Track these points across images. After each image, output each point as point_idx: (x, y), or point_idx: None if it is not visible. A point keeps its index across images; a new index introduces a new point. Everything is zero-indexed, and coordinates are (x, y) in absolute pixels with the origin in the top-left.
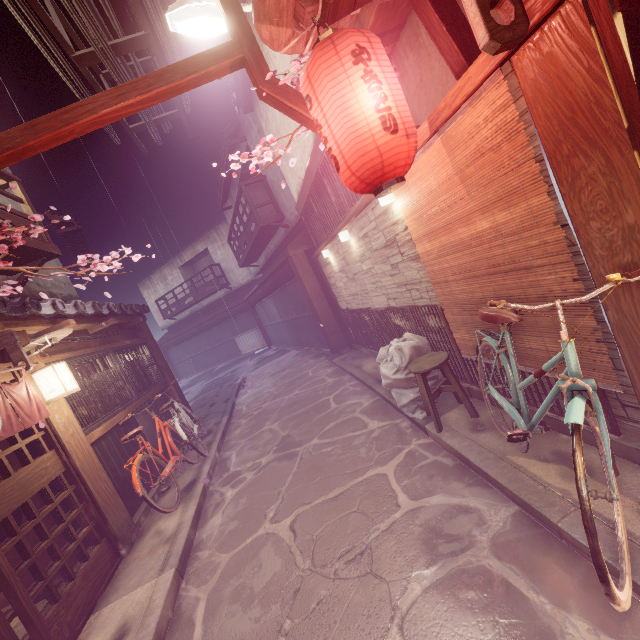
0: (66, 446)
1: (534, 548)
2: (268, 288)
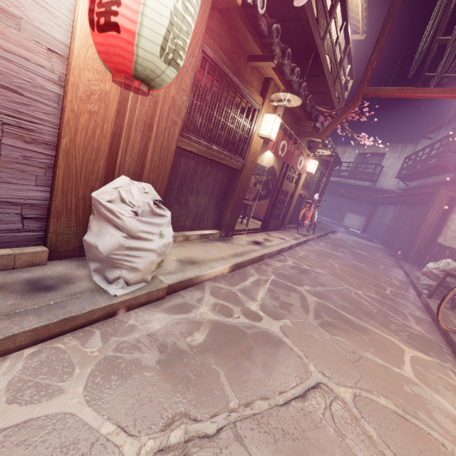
0: (298, 187)
1: (424, 322)
2: (401, 200)
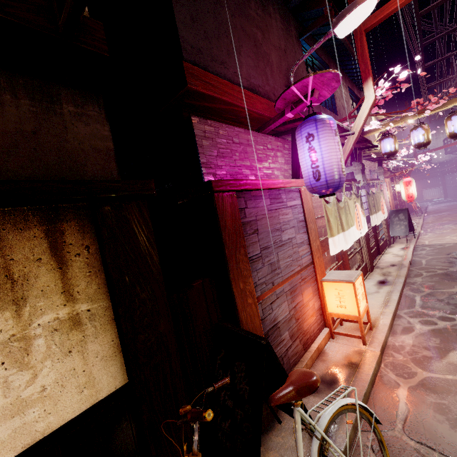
0: None
1: None
2: None
